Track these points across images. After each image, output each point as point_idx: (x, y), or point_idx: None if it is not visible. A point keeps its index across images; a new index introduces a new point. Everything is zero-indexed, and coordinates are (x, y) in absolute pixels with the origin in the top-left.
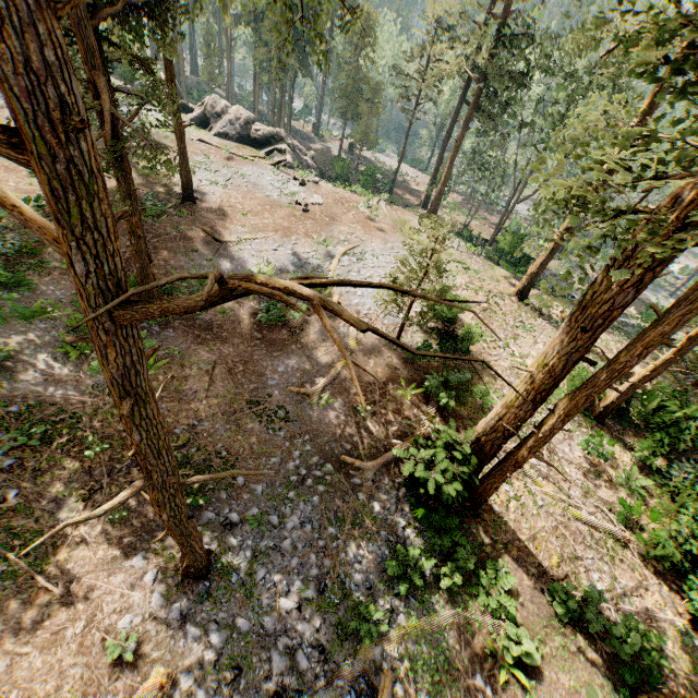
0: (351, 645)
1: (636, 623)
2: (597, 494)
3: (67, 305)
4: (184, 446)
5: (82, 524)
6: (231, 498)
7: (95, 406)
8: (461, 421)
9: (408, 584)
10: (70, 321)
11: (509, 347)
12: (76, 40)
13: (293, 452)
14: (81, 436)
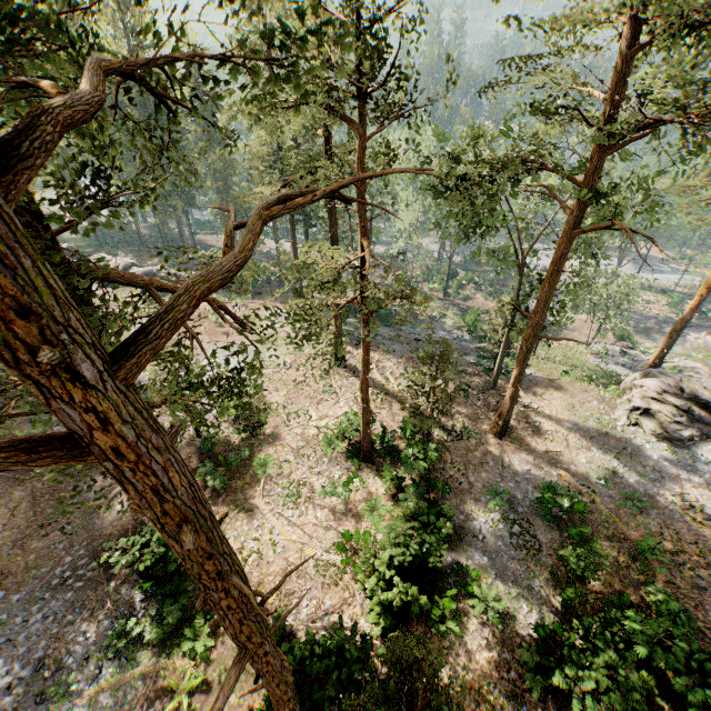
0: (46, 705)
1: (314, 636)
2: (337, 530)
3: None
4: None
5: None
6: None
7: None
8: (234, 494)
9: (115, 647)
10: None
11: (309, 413)
12: None
13: (64, 559)
14: None
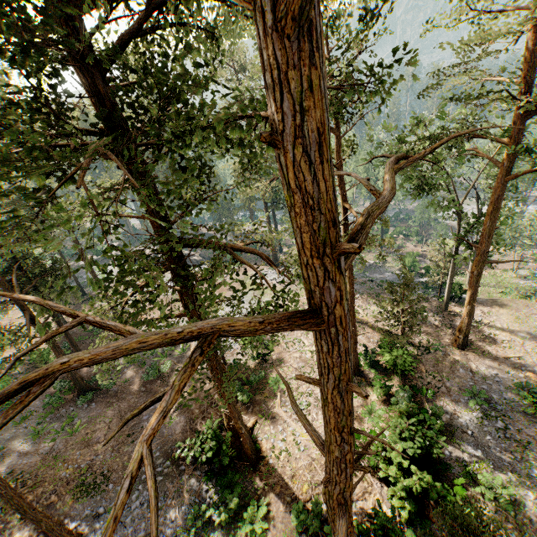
0: None
1: None
2: None
3: (41, 408)
4: (84, 474)
5: (19, 532)
6: (103, 499)
7: (41, 463)
8: (259, 406)
9: (194, 527)
10: (38, 418)
11: (302, 341)
12: (17, 305)
13: None
14: (30, 483)
